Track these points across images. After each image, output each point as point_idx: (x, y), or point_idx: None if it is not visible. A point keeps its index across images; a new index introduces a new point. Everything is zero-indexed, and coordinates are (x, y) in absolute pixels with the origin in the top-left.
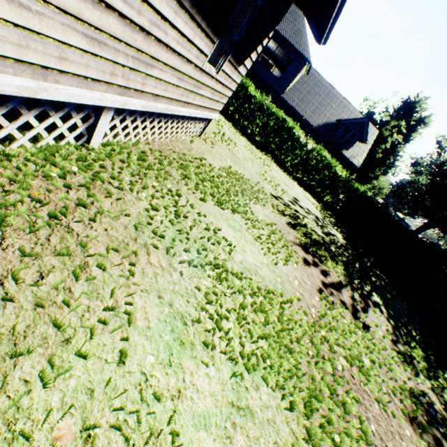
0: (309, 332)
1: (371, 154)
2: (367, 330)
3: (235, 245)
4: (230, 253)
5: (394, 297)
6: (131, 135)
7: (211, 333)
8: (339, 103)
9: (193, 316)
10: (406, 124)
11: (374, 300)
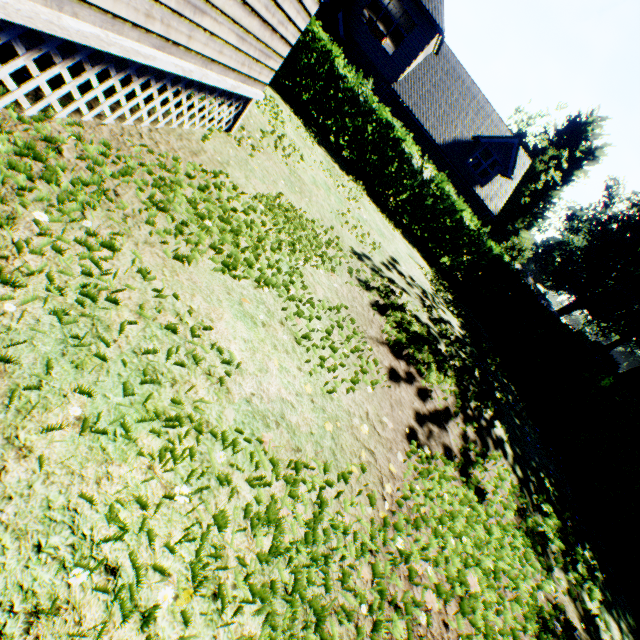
0: (371, 546)
1: (514, 197)
2: (480, 500)
3: (241, 362)
4: (223, 382)
5: (525, 421)
6: (13, 93)
7: (95, 635)
8: (480, 109)
9: (44, 593)
10: (570, 156)
11: (496, 435)
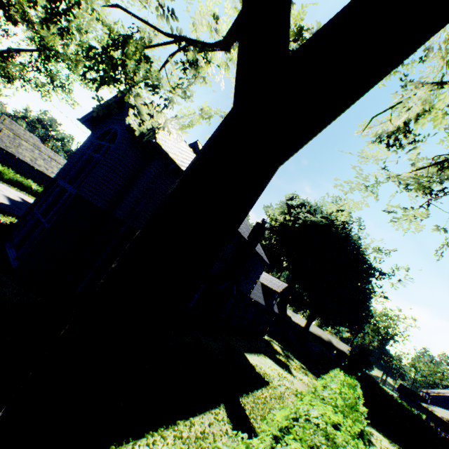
0: None
1: None
2: None
3: None
4: None
5: None
6: None
7: None
8: None
9: None
10: None
11: None
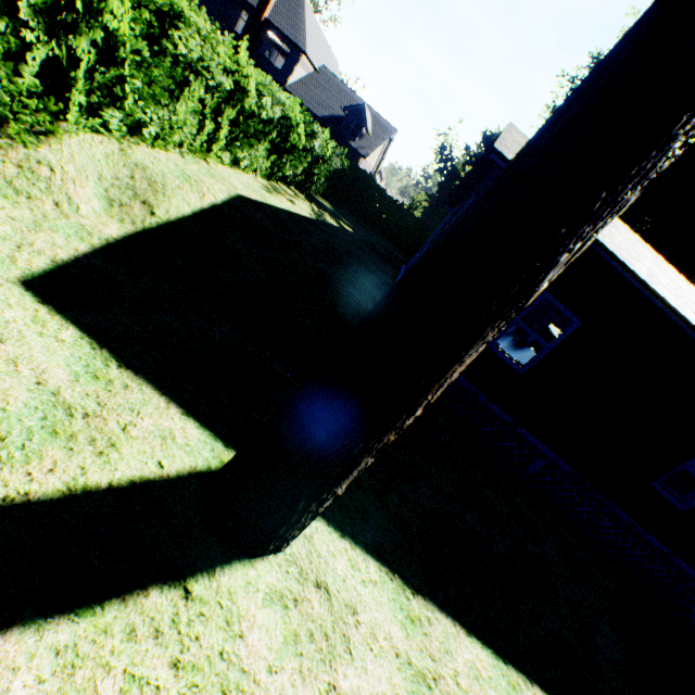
0: None
1: None
2: None
3: None
4: None
5: None
6: None
7: None
8: (353, 101)
9: None
10: None
11: None
